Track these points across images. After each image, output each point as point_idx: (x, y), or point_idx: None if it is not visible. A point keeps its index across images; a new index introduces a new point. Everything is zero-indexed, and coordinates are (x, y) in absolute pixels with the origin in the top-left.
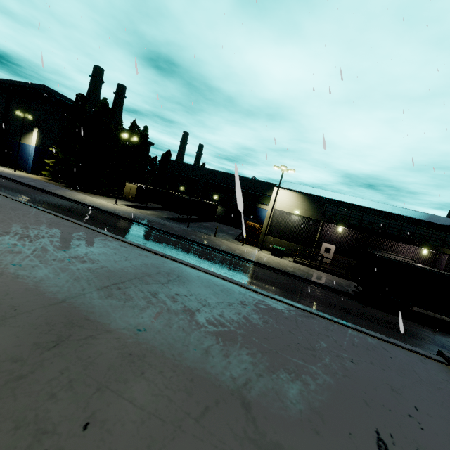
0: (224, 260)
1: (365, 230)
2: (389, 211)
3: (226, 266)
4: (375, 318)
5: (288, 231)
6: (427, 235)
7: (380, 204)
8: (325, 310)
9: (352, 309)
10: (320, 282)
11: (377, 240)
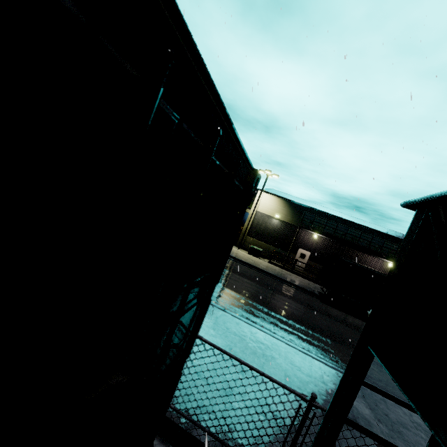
0: None
1: (338, 240)
2: (361, 224)
3: None
4: (332, 315)
5: (267, 233)
6: (393, 250)
7: (356, 219)
8: (286, 301)
9: (313, 305)
10: (289, 280)
11: (349, 251)
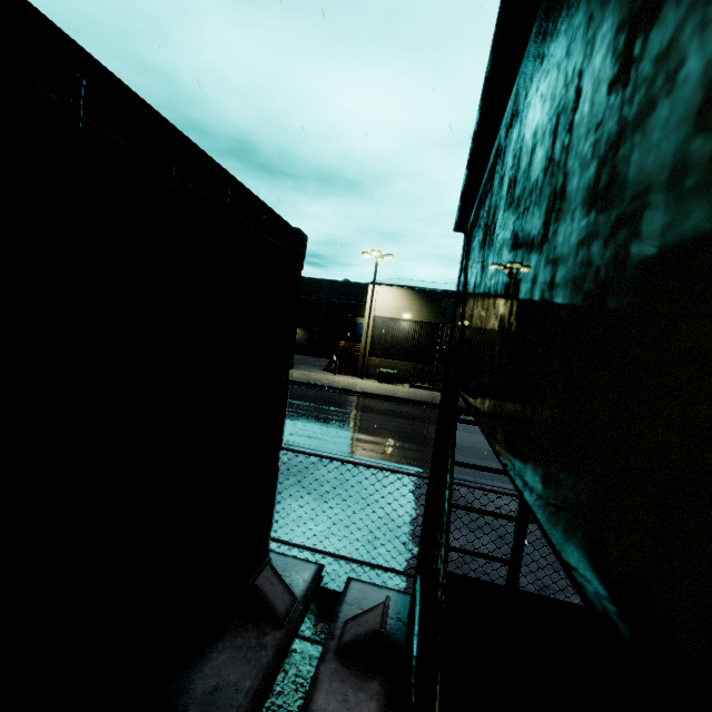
0: (302, 393)
1: None
2: None
3: (305, 398)
4: None
5: (398, 346)
6: None
7: None
8: None
9: None
10: None
11: None
